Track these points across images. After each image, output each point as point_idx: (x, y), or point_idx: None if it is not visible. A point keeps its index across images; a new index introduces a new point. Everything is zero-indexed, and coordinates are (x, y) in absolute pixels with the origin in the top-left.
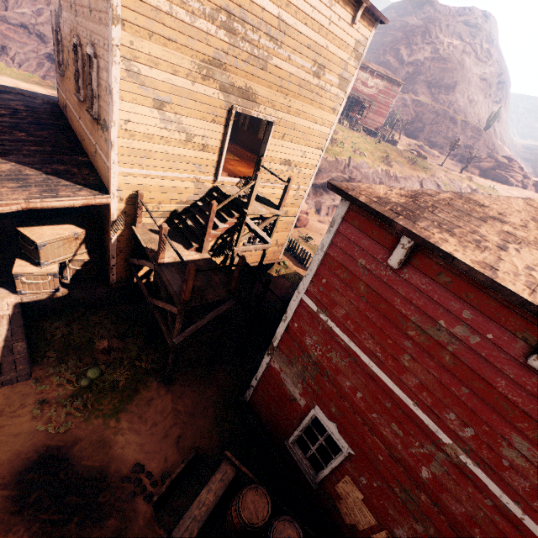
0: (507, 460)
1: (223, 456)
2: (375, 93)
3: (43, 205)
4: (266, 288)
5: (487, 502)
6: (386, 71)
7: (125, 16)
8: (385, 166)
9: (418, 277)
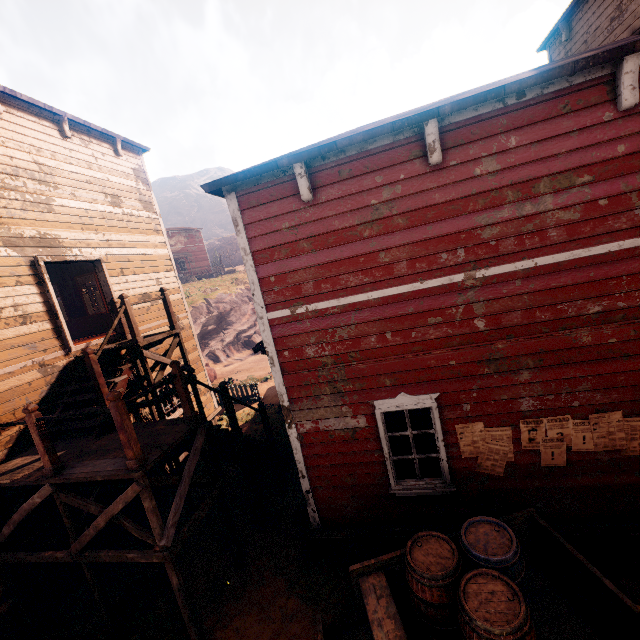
0: (491, 239)
1: (353, 580)
2: (183, 247)
3: None
4: (228, 397)
5: (518, 284)
6: (178, 228)
7: None
8: (241, 286)
9: (331, 191)
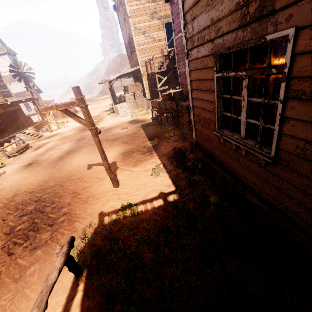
0: None
1: None
2: None
3: (126, 72)
4: None
5: None
6: None
7: (130, 15)
8: None
9: None
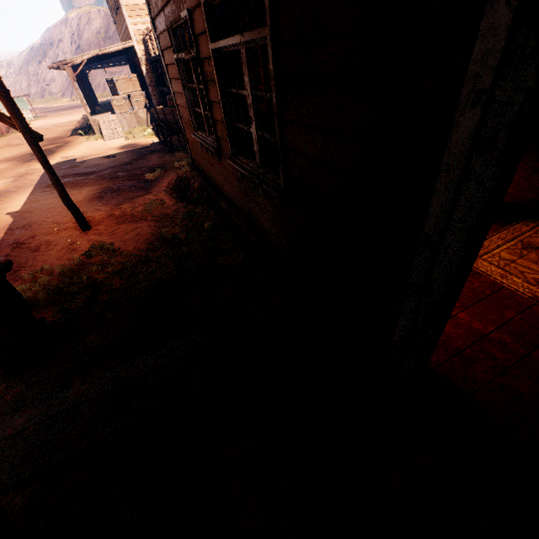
0: None
1: None
2: None
3: (107, 52)
4: None
5: None
6: None
7: None
8: None
9: None
